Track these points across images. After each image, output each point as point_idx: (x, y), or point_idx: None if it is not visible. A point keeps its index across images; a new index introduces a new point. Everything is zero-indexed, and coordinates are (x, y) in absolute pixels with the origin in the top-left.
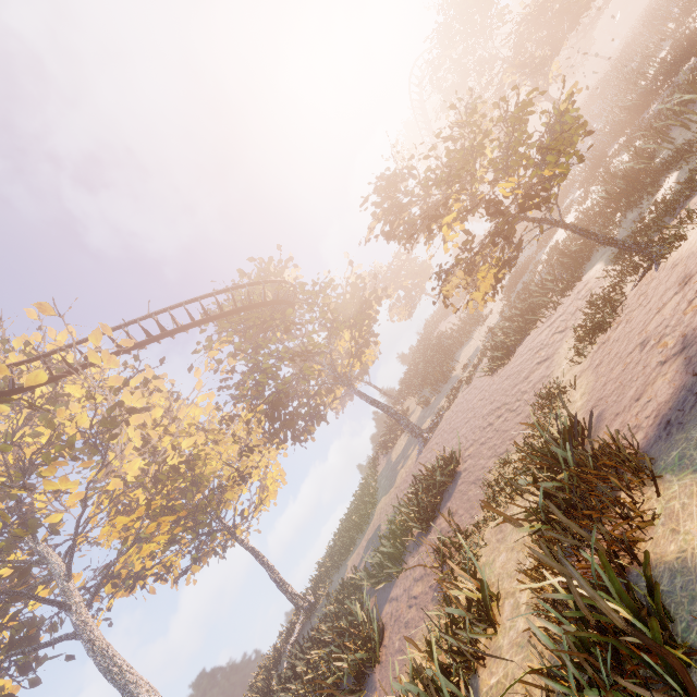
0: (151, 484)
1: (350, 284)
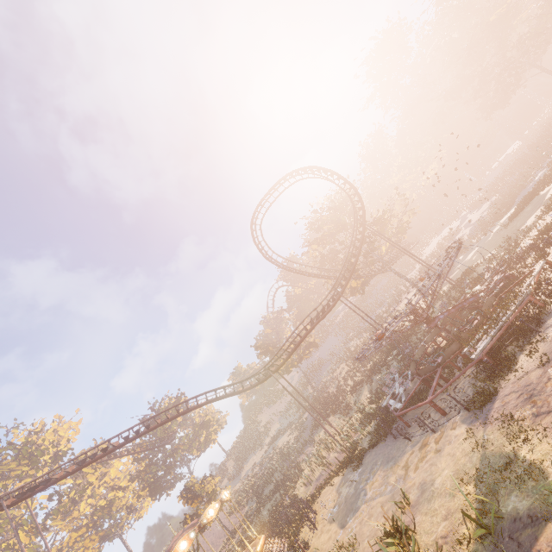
0: (91, 515)
1: (205, 421)
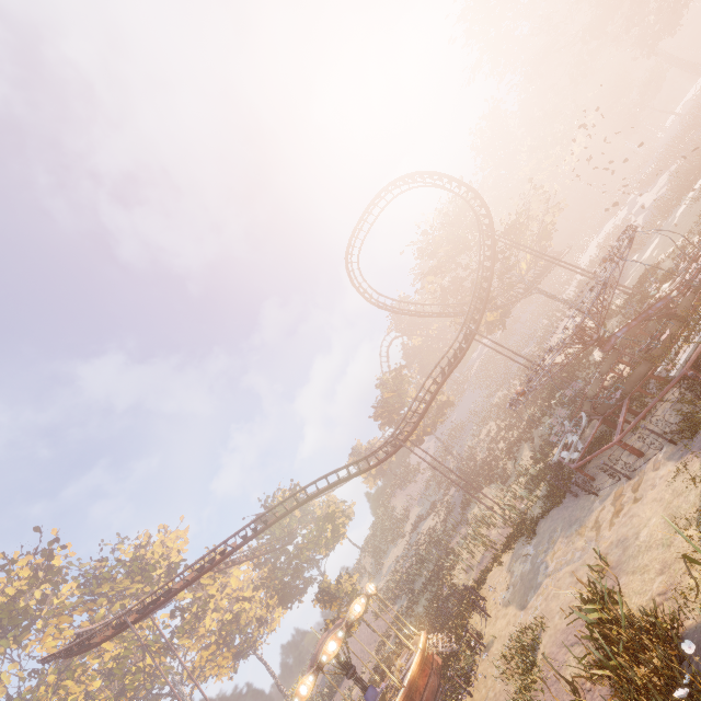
0: (219, 631)
1: (328, 513)
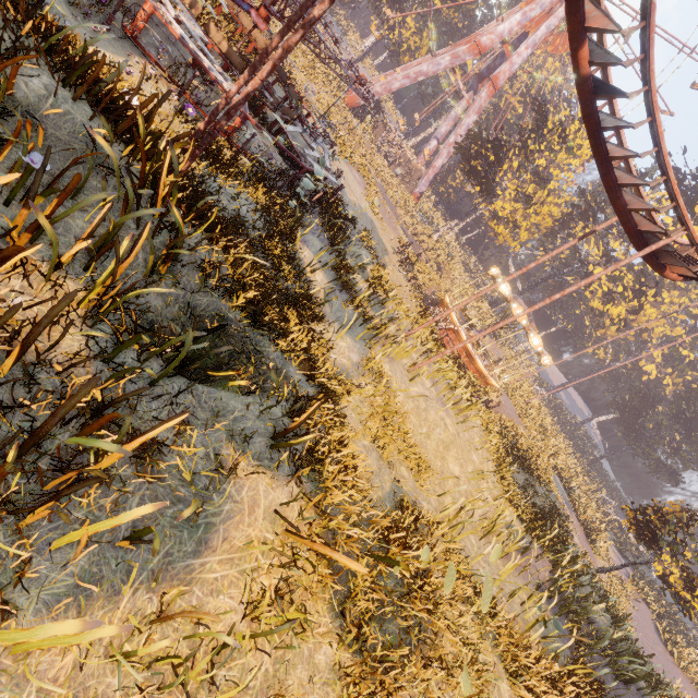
0: None
1: None
